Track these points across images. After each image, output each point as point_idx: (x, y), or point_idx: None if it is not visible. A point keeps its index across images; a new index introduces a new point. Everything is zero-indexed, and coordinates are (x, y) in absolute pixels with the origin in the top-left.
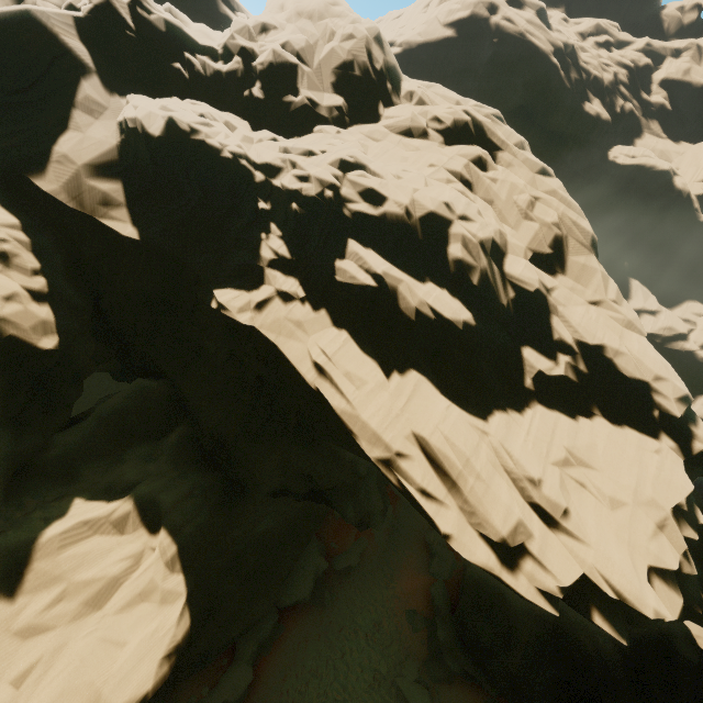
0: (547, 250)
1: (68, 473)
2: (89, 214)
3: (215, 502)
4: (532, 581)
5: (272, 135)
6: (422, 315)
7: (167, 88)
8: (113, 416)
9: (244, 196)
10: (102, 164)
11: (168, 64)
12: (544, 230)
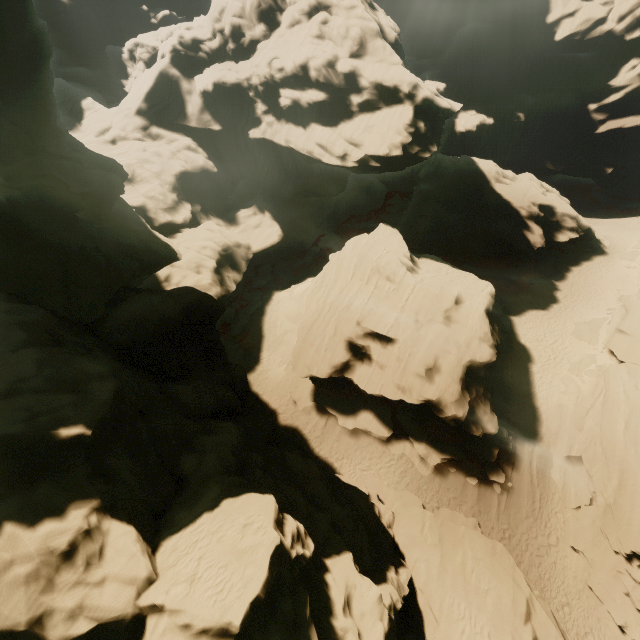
0: (355, 49)
1: (236, 206)
2: (205, 128)
3: (280, 207)
4: (349, 161)
5: (243, 63)
6: (308, 103)
7: (202, 66)
8: (240, 192)
9: (244, 94)
10: (200, 109)
11: (198, 55)
12: (352, 39)
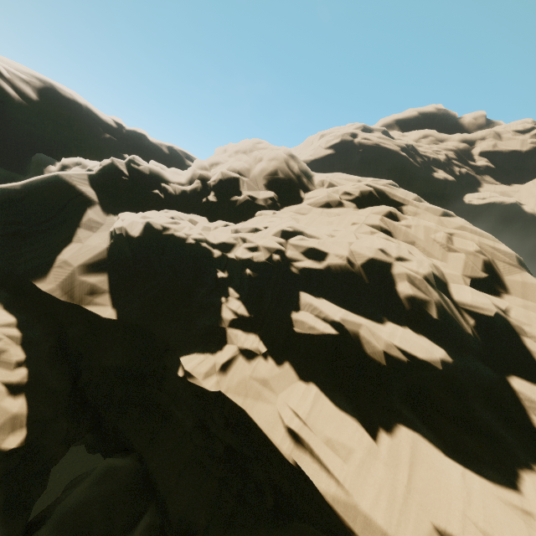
0: (483, 275)
1: None
2: (77, 304)
3: None
4: None
5: (225, 223)
6: (392, 358)
7: (148, 206)
8: (73, 516)
9: (205, 269)
10: (94, 263)
11: (150, 191)
12: (470, 257)
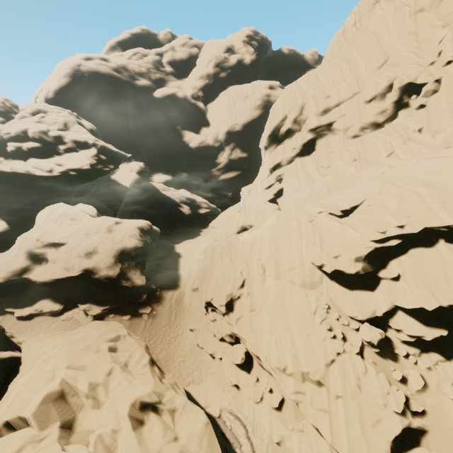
0: (61, 127)
1: None
2: None
3: (10, 213)
4: (55, 172)
5: None
6: (28, 148)
7: None
8: None
9: None
10: None
11: None
12: (59, 123)
